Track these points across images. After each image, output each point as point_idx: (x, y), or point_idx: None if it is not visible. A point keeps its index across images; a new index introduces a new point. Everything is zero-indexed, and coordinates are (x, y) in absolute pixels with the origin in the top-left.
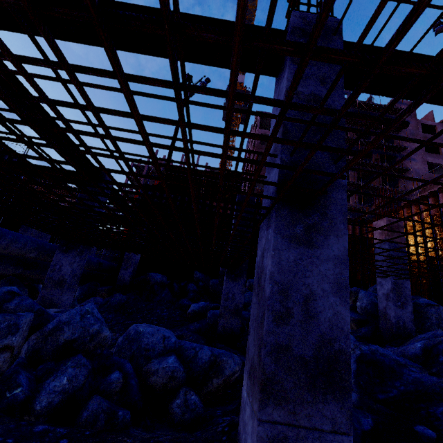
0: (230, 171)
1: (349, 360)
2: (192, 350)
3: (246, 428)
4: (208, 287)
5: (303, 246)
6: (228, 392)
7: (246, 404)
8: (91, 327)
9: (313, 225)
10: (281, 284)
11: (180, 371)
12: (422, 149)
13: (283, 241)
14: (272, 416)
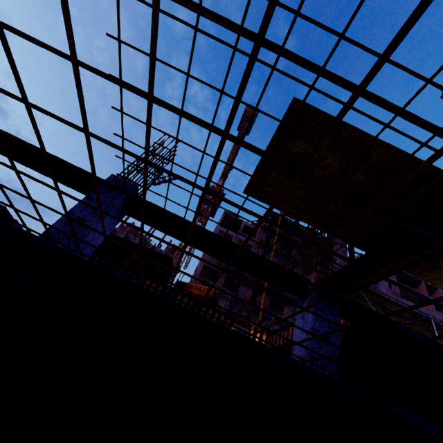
0: None
1: None
2: None
3: None
4: None
5: None
6: None
7: None
8: None
9: None
10: None
11: None
12: None
13: None
14: None
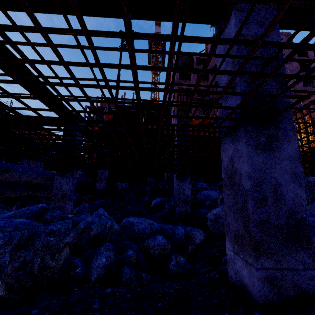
0: (195, 103)
1: (308, 223)
2: (170, 230)
3: (240, 274)
4: (158, 187)
5: (267, 151)
6: (195, 253)
7: (235, 259)
8: (107, 223)
9: (271, 136)
10: (256, 180)
11: (168, 244)
12: (298, 69)
13: (252, 149)
14: (264, 264)
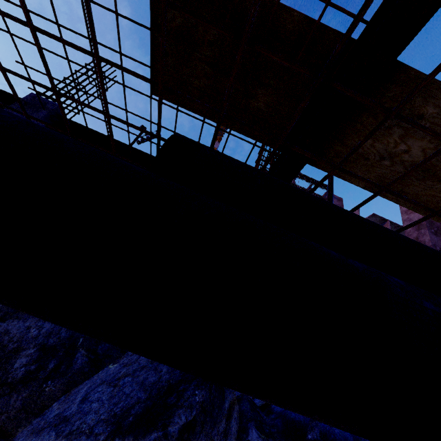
0: None
1: None
2: None
3: None
4: None
5: None
6: None
7: None
8: None
9: None
10: None
11: None
12: None
13: None
14: None
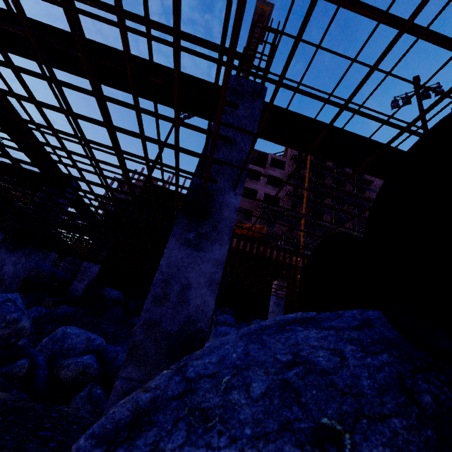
0: (161, 187)
1: (205, 337)
2: (114, 353)
3: None
4: None
5: (192, 248)
6: None
7: None
8: (10, 314)
9: (204, 234)
10: (166, 275)
11: (93, 367)
12: None
13: (177, 242)
14: (131, 374)
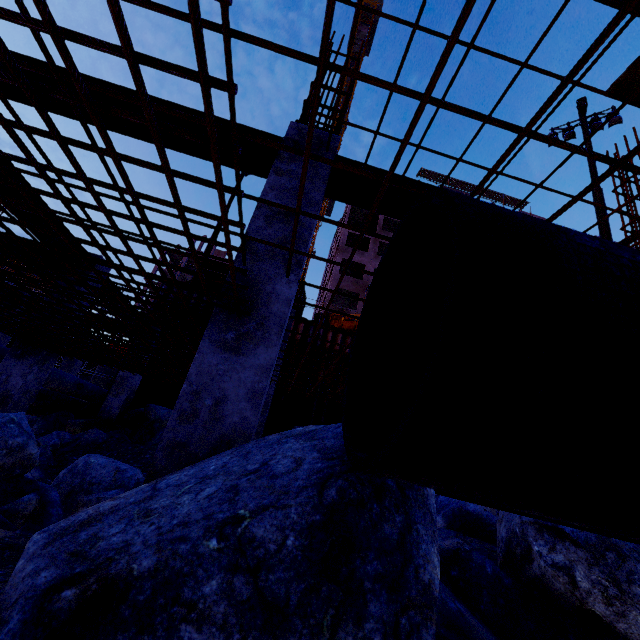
0: None
1: None
2: None
3: None
4: None
5: (230, 352)
6: None
7: None
8: (12, 438)
9: (246, 334)
10: (196, 386)
11: None
12: None
13: (211, 345)
14: None
